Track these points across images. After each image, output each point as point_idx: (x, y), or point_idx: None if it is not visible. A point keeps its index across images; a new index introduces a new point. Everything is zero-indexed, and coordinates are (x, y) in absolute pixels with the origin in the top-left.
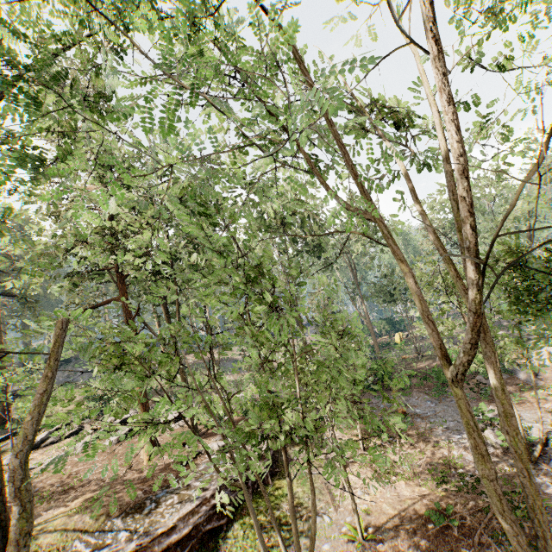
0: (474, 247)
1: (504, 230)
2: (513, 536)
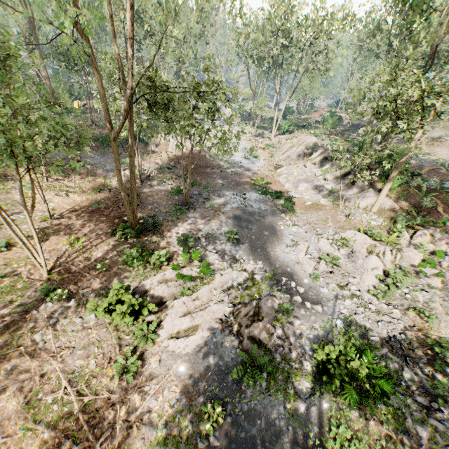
0: (131, 83)
1: (152, 67)
2: (124, 197)
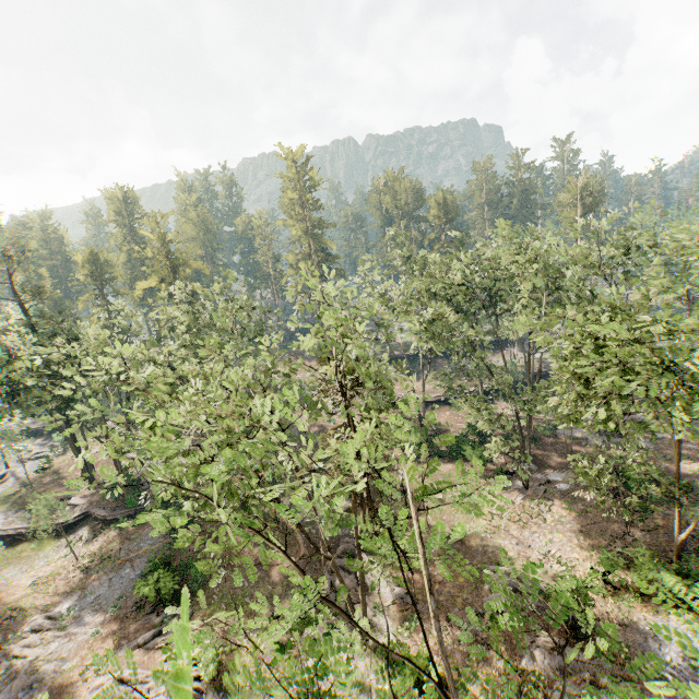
0: None
1: None
2: None
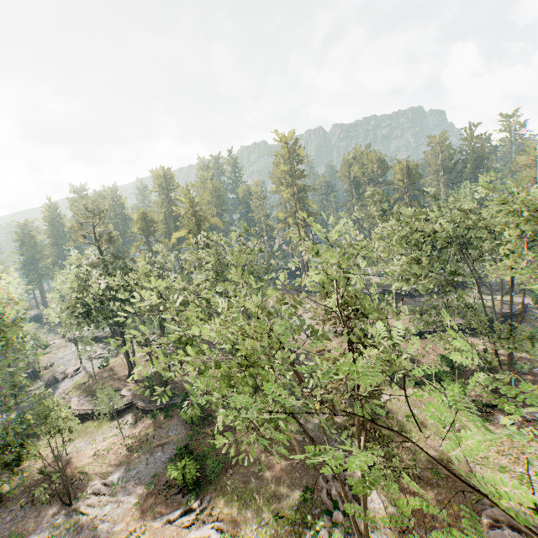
0: None
1: None
2: None
